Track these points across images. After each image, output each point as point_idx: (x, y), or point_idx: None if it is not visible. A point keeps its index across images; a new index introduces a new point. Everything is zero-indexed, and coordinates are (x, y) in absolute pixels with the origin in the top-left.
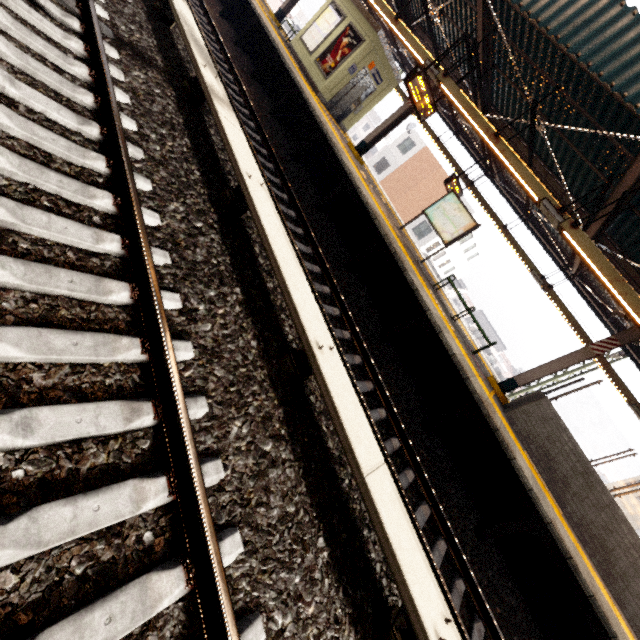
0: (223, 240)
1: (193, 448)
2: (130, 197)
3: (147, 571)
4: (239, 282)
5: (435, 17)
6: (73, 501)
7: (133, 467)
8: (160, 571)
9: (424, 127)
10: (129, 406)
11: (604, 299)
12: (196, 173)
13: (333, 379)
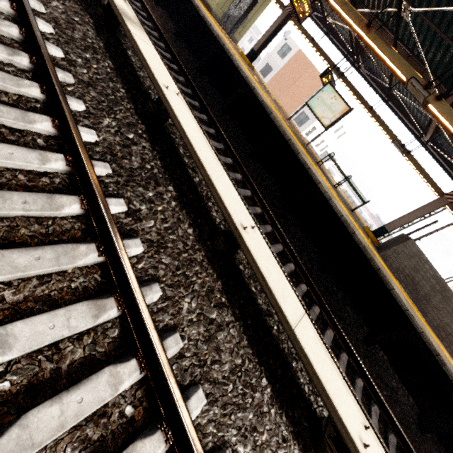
0: (153, 146)
1: (154, 331)
2: (66, 118)
3: (132, 439)
4: (171, 181)
5: None
6: (58, 399)
7: (107, 354)
8: (143, 439)
9: (300, 30)
10: (95, 304)
11: (451, 157)
12: (121, 90)
13: (258, 253)
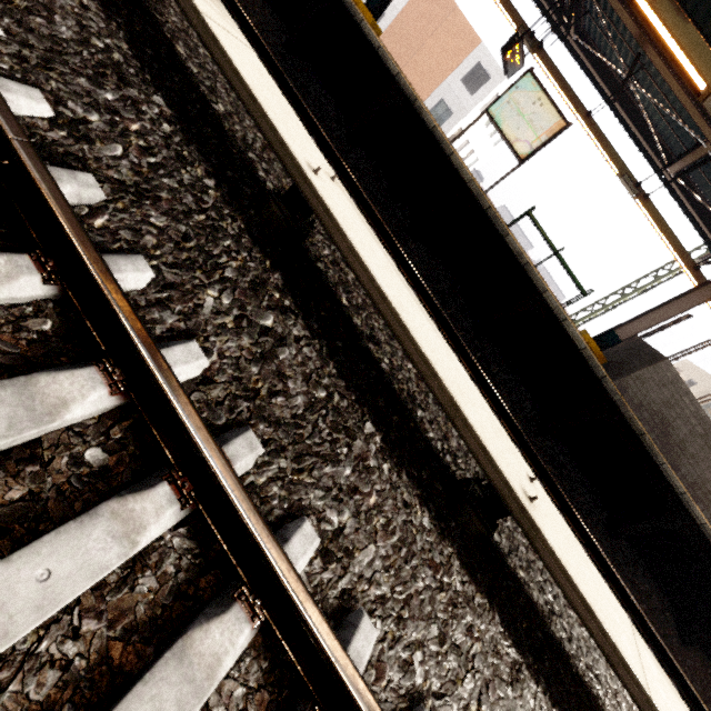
0: (308, 325)
1: None
2: (143, 364)
3: None
4: (361, 403)
5: None
6: None
7: None
8: None
9: None
10: None
11: (704, 199)
12: (207, 183)
13: (560, 544)
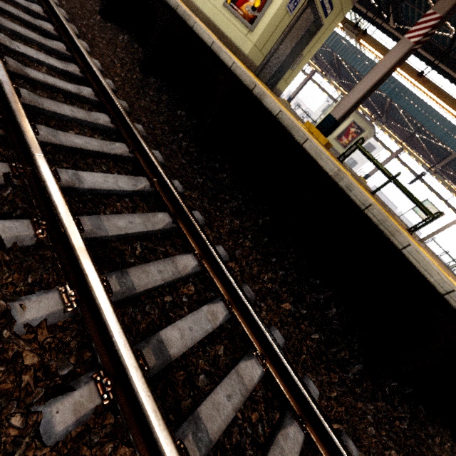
0: None
1: None
2: None
3: None
4: None
5: (416, 136)
6: None
7: None
8: None
9: (387, 150)
10: None
11: None
12: None
13: None
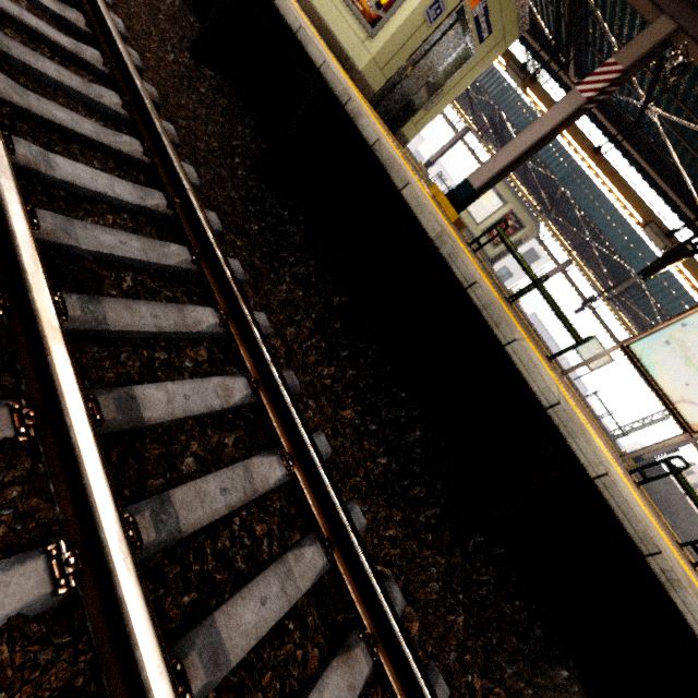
0: None
1: None
2: None
3: None
4: None
5: (592, 244)
6: None
7: None
8: None
9: (553, 260)
10: None
11: None
12: None
13: None
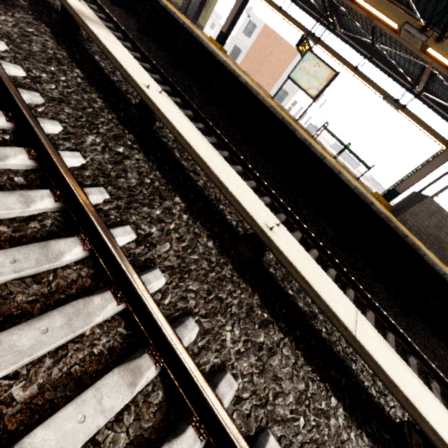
0: (147, 156)
1: (205, 385)
2: (42, 145)
3: None
4: (175, 191)
5: None
6: None
7: (156, 428)
8: None
9: (266, 2)
10: (127, 369)
11: (447, 102)
12: (98, 100)
13: (292, 253)
